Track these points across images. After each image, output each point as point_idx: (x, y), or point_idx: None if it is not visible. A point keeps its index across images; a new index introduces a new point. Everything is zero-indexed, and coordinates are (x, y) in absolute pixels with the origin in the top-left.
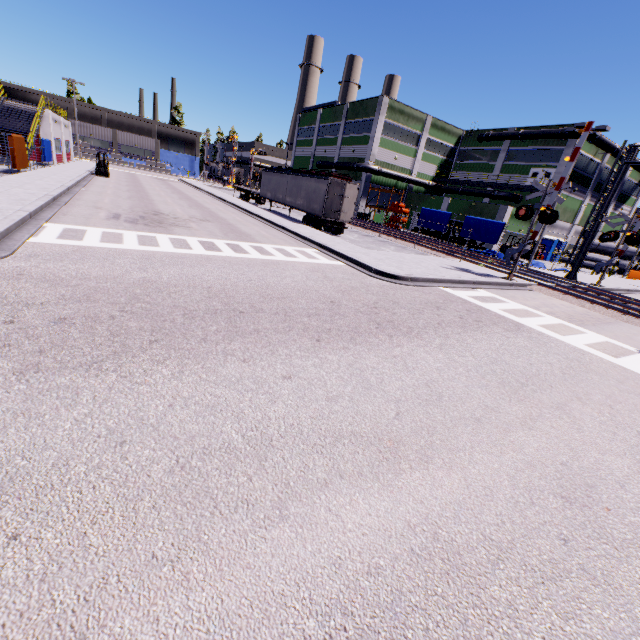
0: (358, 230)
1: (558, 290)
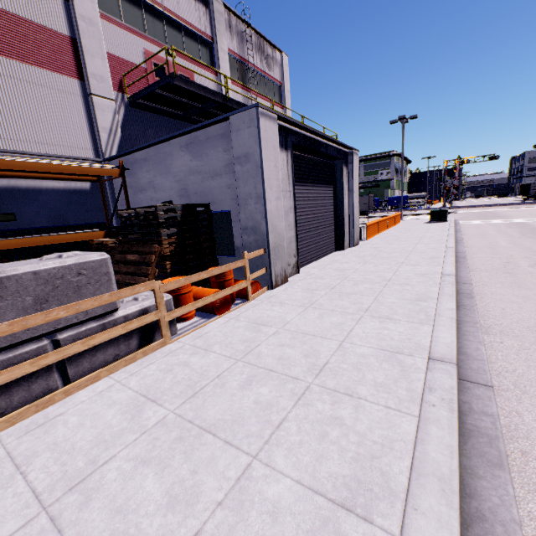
0: None
1: (462, 208)
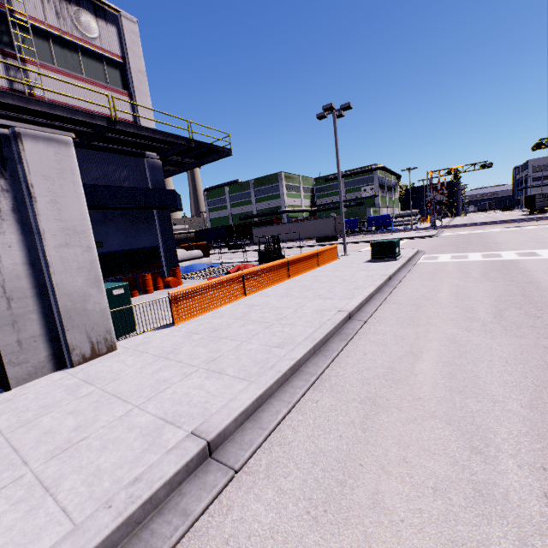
0: None
1: (450, 228)
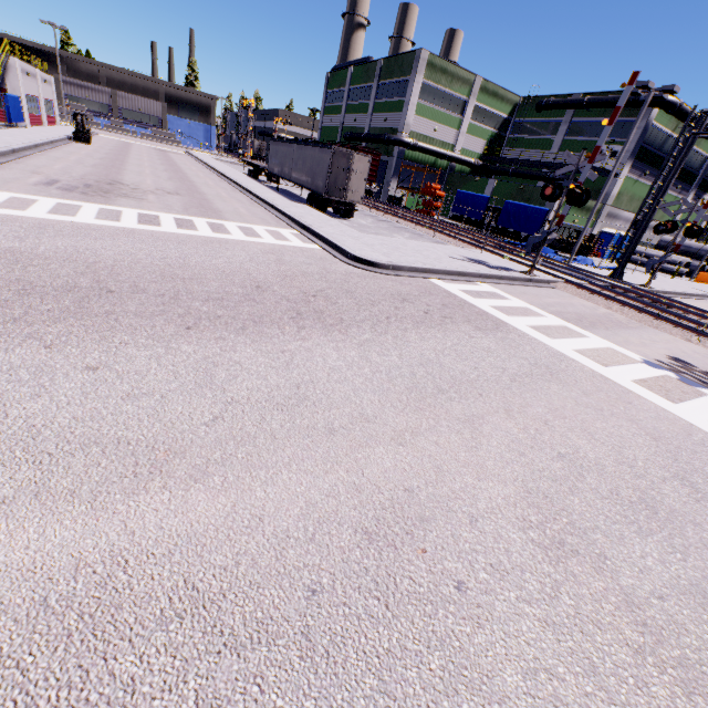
0: (376, 214)
1: (587, 289)
